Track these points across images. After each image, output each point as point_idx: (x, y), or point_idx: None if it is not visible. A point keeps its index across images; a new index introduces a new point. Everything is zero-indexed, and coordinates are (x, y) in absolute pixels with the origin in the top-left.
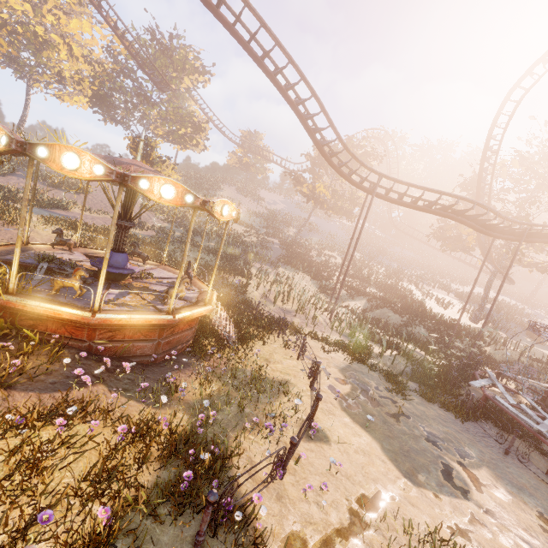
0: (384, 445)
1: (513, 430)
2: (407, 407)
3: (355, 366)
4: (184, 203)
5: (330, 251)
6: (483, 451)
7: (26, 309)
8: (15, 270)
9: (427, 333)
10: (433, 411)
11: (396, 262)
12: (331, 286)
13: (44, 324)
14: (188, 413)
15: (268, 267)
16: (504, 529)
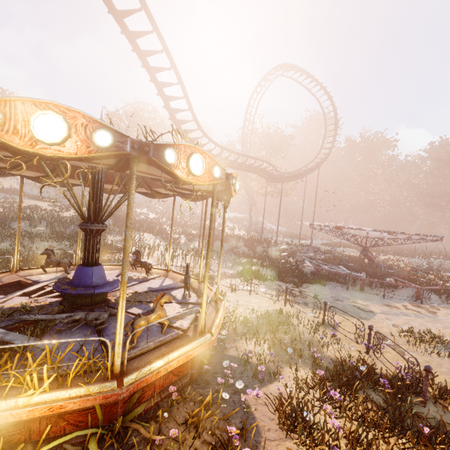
0: (339, 313)
1: (332, 279)
2: (309, 291)
3: (267, 283)
4: (235, 193)
5: (140, 208)
6: (345, 293)
7: (159, 376)
8: (121, 334)
9: (247, 249)
10: (314, 287)
11: (183, 207)
12: (173, 237)
13: (151, 385)
14: (291, 364)
15: (117, 236)
16: (392, 316)
